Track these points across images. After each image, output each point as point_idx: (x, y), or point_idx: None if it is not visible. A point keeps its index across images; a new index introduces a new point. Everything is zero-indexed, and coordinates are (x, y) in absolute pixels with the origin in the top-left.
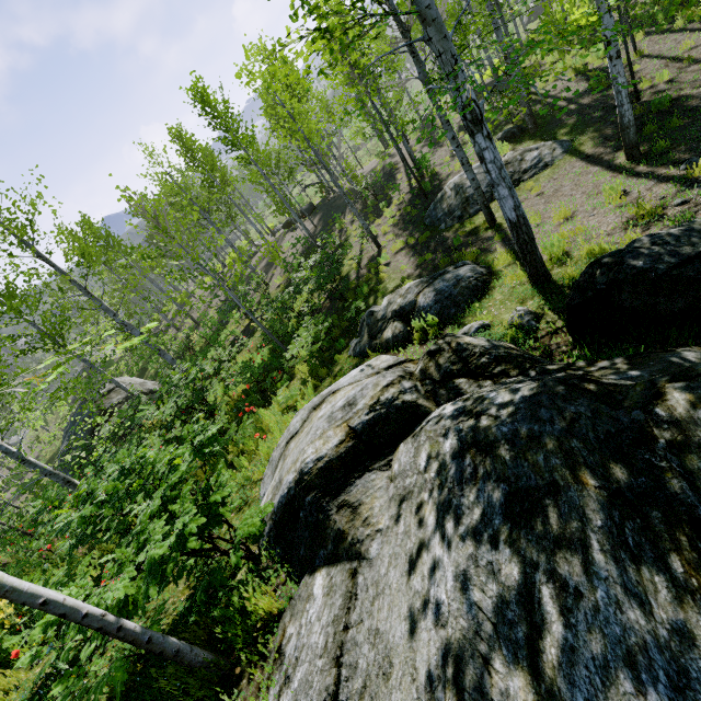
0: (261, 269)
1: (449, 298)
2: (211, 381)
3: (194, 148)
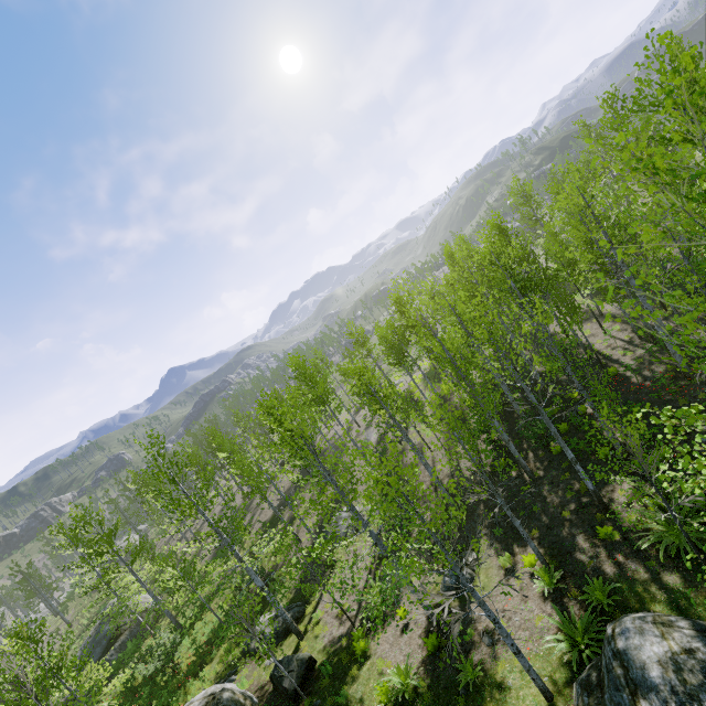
0: (254, 507)
1: (276, 633)
2: (187, 630)
3: (220, 440)
